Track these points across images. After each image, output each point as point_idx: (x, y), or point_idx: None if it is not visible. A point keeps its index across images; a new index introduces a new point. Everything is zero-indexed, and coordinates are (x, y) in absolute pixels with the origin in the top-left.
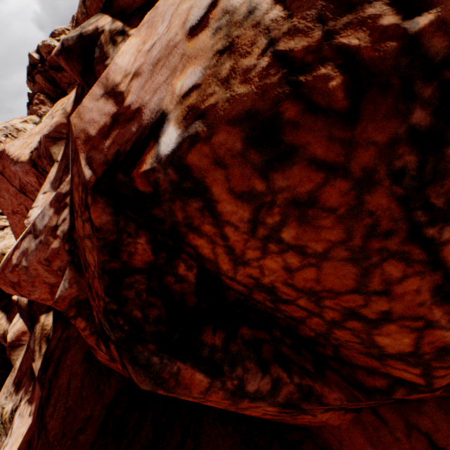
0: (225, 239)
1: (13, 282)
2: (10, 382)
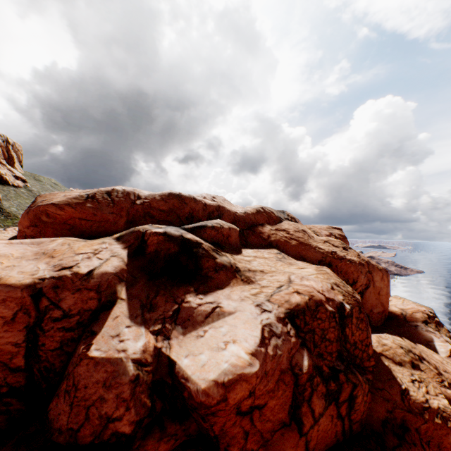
0: (351, 328)
1: (265, 371)
2: None
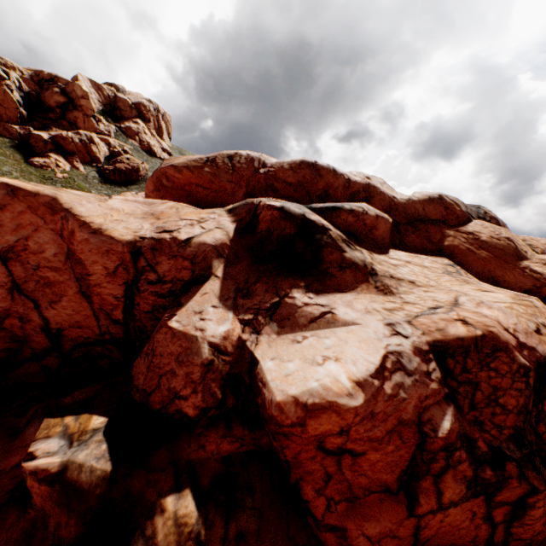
0: None
1: (371, 412)
2: None
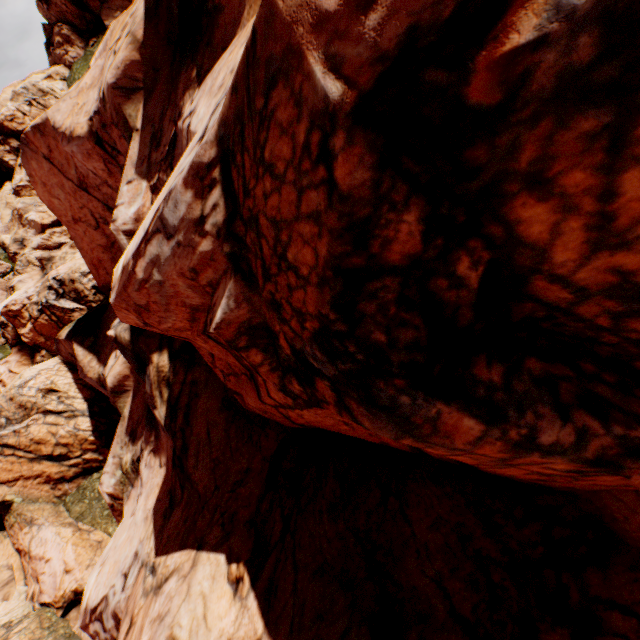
0: (606, 199)
1: (138, 305)
2: (121, 431)
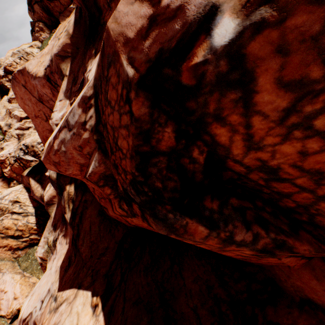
0: (248, 128)
1: (55, 162)
2: (49, 224)
